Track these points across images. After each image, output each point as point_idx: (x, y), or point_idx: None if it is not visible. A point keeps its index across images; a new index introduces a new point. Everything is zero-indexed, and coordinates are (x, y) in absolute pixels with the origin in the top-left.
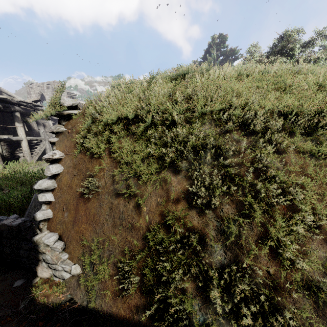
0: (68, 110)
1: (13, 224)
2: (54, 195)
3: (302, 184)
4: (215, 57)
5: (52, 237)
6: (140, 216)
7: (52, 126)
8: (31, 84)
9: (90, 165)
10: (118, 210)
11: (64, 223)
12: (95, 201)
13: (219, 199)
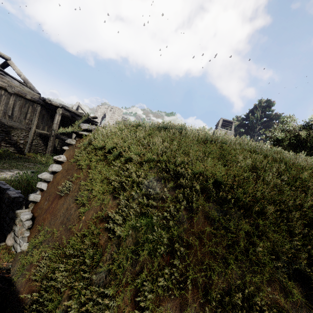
0: (84, 131)
1: (12, 195)
2: (47, 186)
3: (193, 245)
4: (258, 117)
5: (27, 215)
6: (78, 222)
7: (68, 139)
8: (101, 105)
9: (75, 173)
10: (70, 212)
11: (42, 209)
12: (63, 199)
13: (129, 230)
